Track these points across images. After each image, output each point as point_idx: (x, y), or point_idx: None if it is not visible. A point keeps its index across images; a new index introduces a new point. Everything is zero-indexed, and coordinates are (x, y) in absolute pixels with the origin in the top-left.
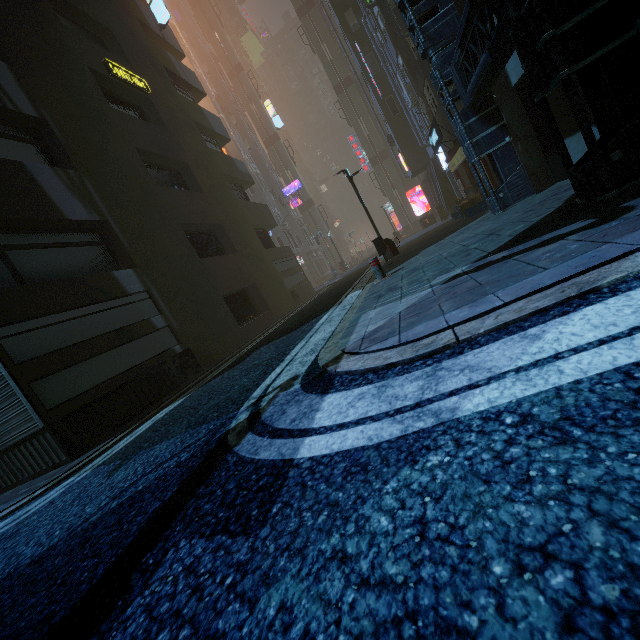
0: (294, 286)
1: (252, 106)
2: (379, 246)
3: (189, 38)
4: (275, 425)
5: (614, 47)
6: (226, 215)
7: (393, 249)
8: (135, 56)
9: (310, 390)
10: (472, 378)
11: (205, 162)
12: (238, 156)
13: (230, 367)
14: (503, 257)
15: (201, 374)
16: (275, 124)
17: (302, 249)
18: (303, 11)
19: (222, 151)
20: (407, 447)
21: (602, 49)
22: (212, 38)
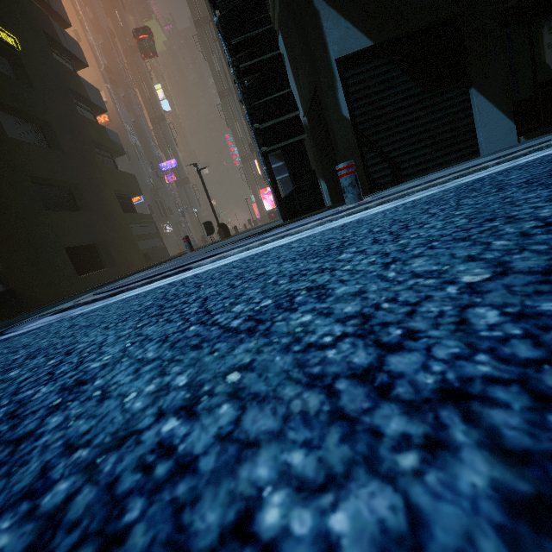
0: (149, 249)
1: (143, 85)
2: (208, 228)
3: (87, 7)
4: (5, 332)
5: (290, 143)
6: (86, 176)
7: (227, 232)
8: (9, 12)
9: (51, 315)
10: (99, 303)
11: (72, 125)
12: (120, 125)
13: (43, 307)
14: (218, 248)
15: (18, 313)
16: (163, 107)
17: (173, 218)
18: (200, 24)
19: (96, 119)
20: (33, 330)
21: (283, 142)
22: (112, 14)
